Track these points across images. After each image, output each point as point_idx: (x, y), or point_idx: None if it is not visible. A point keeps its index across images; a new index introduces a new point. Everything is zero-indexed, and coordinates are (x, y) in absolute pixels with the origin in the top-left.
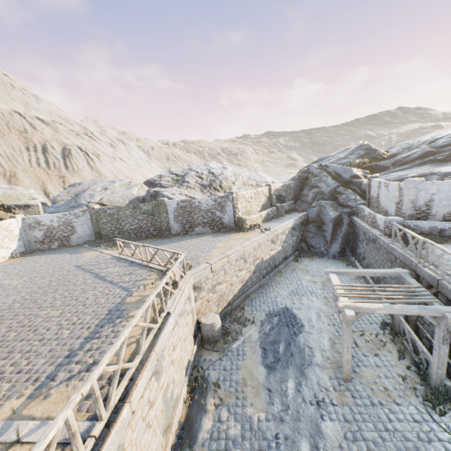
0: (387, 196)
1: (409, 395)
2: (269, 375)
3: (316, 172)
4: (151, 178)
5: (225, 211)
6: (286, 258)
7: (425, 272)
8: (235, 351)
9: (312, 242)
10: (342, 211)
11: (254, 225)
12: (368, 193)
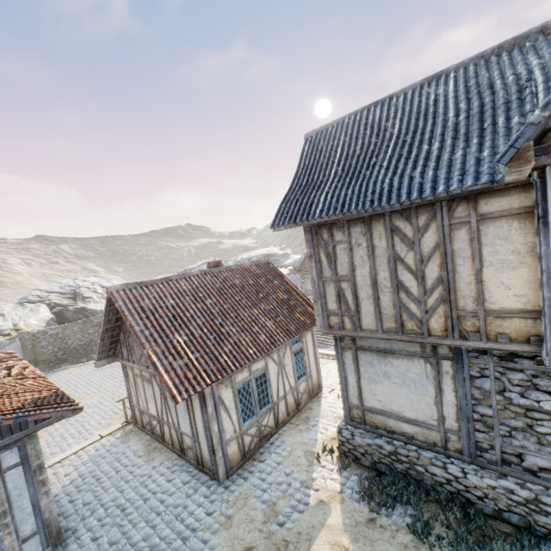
0: None
1: None
2: None
3: None
4: (30, 299)
5: None
6: None
7: None
8: None
9: None
10: None
11: None
12: None
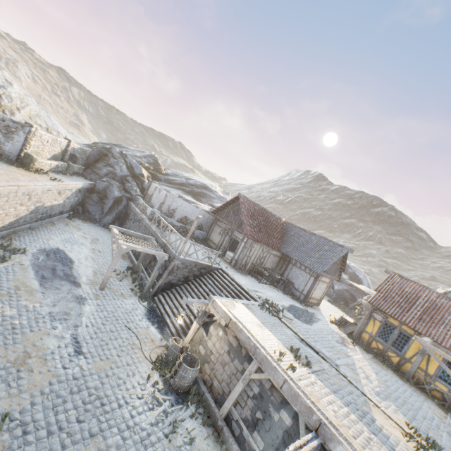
0: (158, 197)
1: (133, 296)
2: (43, 285)
3: (117, 155)
4: None
5: (11, 138)
6: (62, 213)
7: (162, 240)
8: (5, 270)
9: (91, 208)
10: (125, 194)
11: (41, 169)
12: (147, 191)
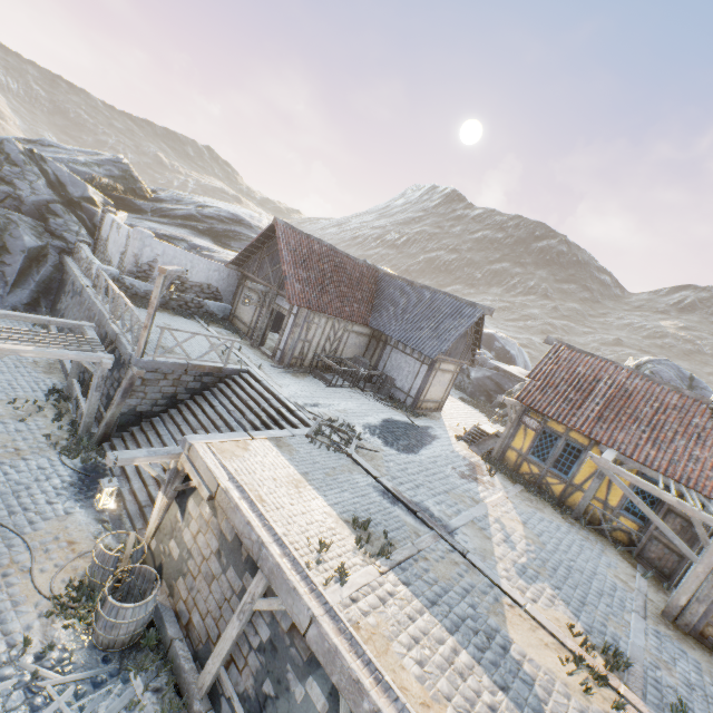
0: (116, 241)
1: (48, 450)
2: None
3: (19, 158)
4: None
5: None
6: None
7: (112, 328)
8: None
9: None
10: (52, 242)
11: None
12: (99, 231)
